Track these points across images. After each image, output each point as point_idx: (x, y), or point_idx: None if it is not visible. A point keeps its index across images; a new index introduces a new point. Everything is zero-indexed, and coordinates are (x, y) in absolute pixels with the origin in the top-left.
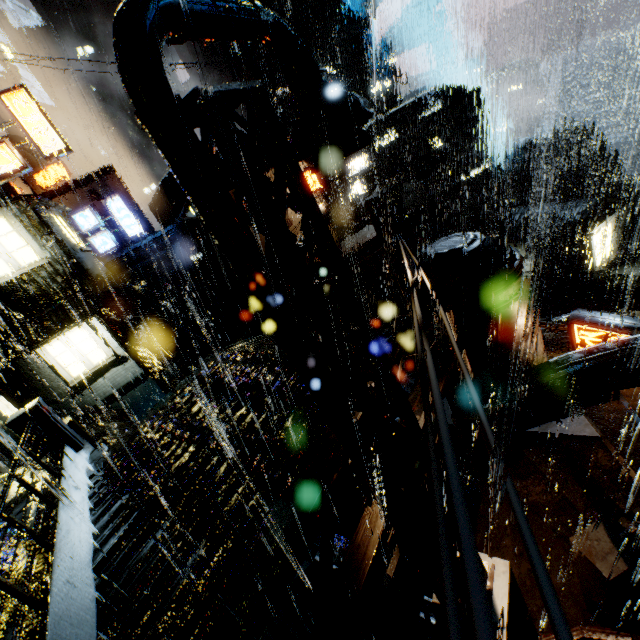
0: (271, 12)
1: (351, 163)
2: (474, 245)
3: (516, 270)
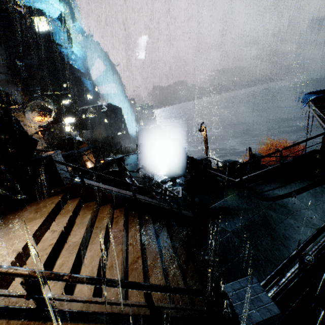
0: (2, 89)
1: (63, 119)
2: (71, 137)
3: (80, 144)
